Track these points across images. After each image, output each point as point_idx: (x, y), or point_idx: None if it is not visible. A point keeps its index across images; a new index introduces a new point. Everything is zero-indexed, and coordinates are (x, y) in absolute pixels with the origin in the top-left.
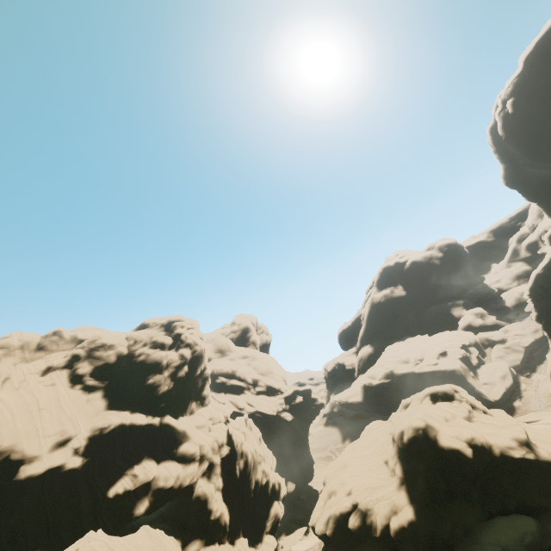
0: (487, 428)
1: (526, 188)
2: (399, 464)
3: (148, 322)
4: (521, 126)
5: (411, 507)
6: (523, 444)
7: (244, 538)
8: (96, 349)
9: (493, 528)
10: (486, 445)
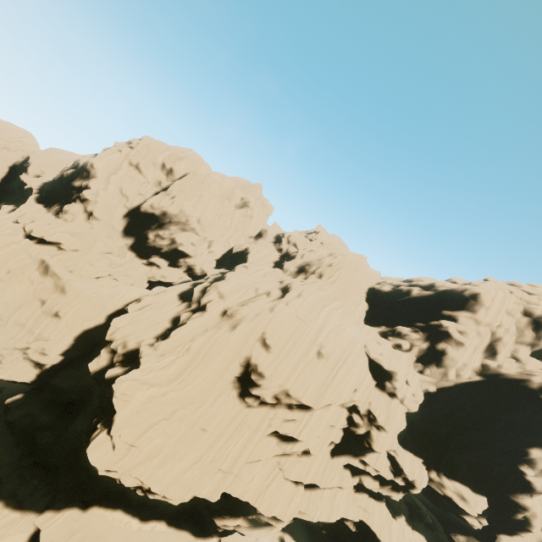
0: None
1: None
2: None
3: None
4: None
5: None
6: None
7: None
8: None
9: None
10: None
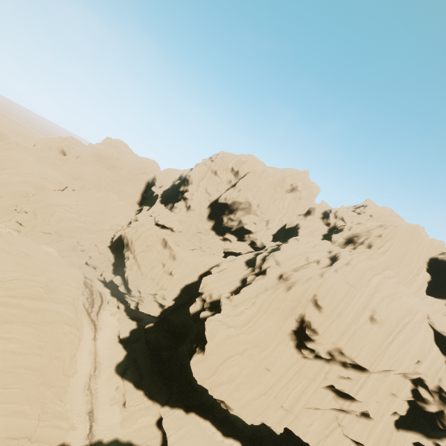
0: None
1: None
2: None
3: None
4: None
5: None
6: None
7: (108, 252)
8: None
9: None
10: None
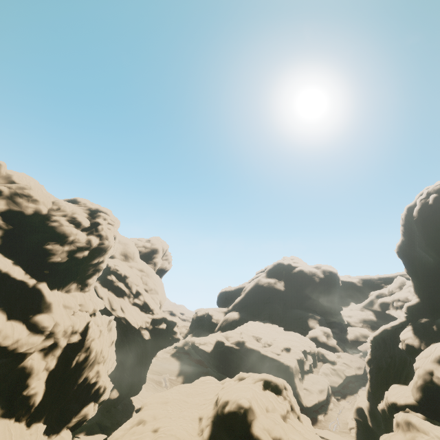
0: (295, 434)
1: (410, 263)
2: (210, 428)
3: (80, 200)
4: (432, 217)
5: None
6: None
7: (42, 425)
8: (21, 196)
9: None
10: None
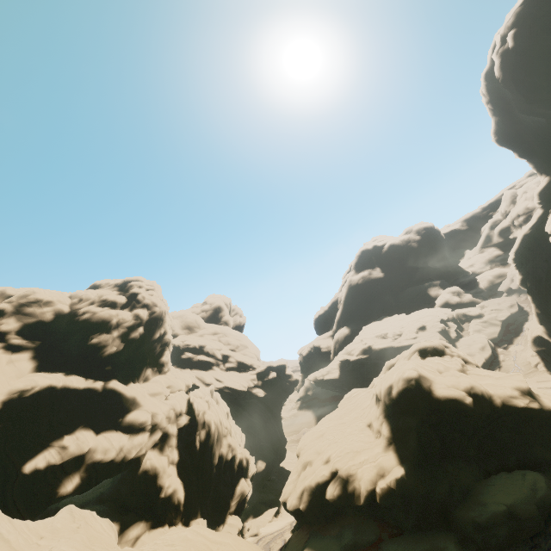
0: (484, 379)
1: (518, 142)
2: (386, 423)
3: (100, 283)
4: (521, 62)
5: (402, 468)
6: (525, 394)
7: (201, 518)
8: (28, 305)
9: (495, 486)
10: (486, 395)
